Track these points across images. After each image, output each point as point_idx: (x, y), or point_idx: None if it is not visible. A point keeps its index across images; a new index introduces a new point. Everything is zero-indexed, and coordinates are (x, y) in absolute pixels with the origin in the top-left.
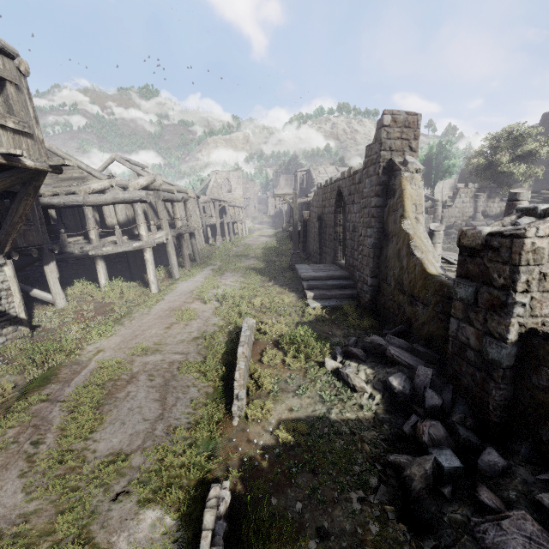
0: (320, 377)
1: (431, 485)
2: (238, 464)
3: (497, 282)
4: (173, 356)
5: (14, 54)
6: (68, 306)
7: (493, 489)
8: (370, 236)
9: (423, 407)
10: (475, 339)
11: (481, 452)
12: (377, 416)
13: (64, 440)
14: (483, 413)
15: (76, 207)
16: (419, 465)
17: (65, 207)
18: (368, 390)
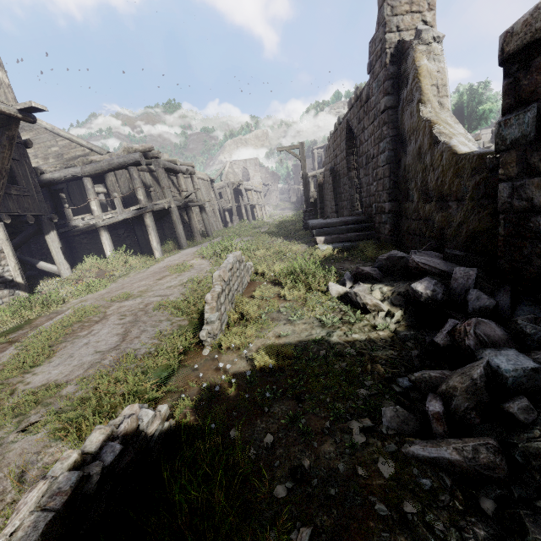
0: (322, 304)
1: (486, 404)
2: (197, 393)
3: None
4: (153, 298)
5: None
6: (72, 276)
7: None
8: (383, 150)
9: (465, 313)
10: None
11: None
12: (398, 335)
13: (2, 375)
14: None
15: (76, 179)
16: (460, 375)
17: (66, 180)
18: (384, 308)
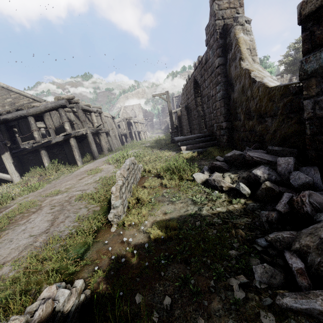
0: (191, 188)
1: None
2: (108, 264)
3: None
4: (75, 192)
5: None
6: (21, 181)
7: None
8: (219, 91)
9: (292, 188)
10: None
11: None
12: (247, 206)
13: None
14: None
15: (23, 118)
16: (309, 235)
17: (16, 119)
18: (235, 188)
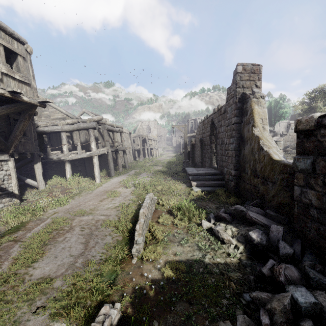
0: (198, 233)
1: (291, 320)
2: (132, 292)
3: None
4: (100, 217)
5: (24, 42)
6: (45, 189)
7: None
8: (232, 143)
9: (278, 255)
10: (316, 199)
11: None
12: (241, 262)
13: (14, 266)
14: None
15: (57, 132)
16: (278, 300)
17: (51, 132)
18: (233, 242)
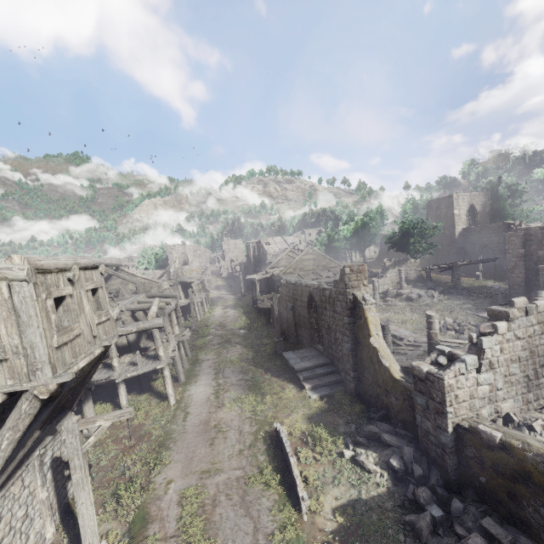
0: (344, 466)
1: (432, 530)
2: None
3: (437, 399)
4: (234, 472)
5: (99, 264)
6: (103, 437)
7: (461, 523)
8: (347, 342)
9: (414, 476)
10: (432, 429)
11: (451, 501)
12: (389, 489)
13: None
14: (446, 474)
15: None
16: (423, 519)
17: None
18: (378, 471)
